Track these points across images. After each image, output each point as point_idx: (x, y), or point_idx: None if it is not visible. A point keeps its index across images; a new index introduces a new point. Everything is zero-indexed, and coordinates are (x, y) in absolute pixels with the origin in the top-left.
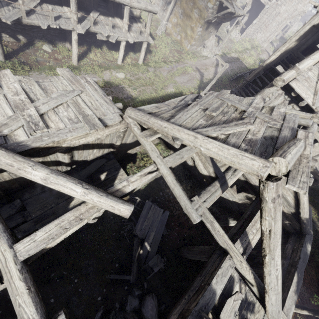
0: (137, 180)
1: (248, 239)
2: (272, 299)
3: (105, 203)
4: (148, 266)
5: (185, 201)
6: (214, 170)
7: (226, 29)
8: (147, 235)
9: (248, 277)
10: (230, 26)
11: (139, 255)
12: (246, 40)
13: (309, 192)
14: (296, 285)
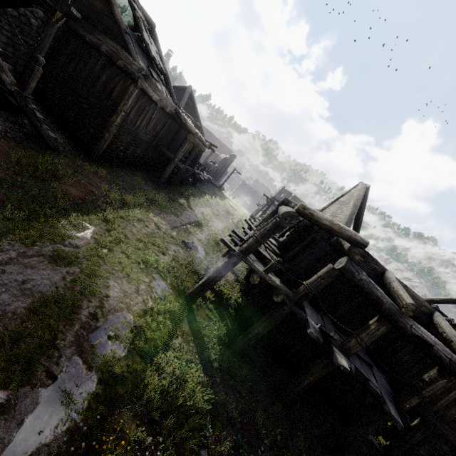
0: None
1: None
2: None
3: None
4: None
5: None
6: None
7: None
8: None
9: None
10: None
11: None
12: None
13: None
14: None
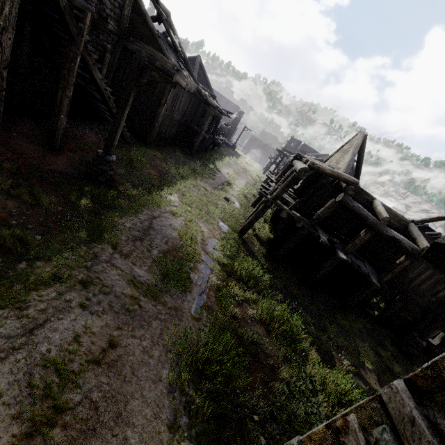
0: None
1: None
2: None
3: None
4: None
5: None
6: None
7: None
8: None
9: None
10: None
11: None
12: None
13: None
14: None
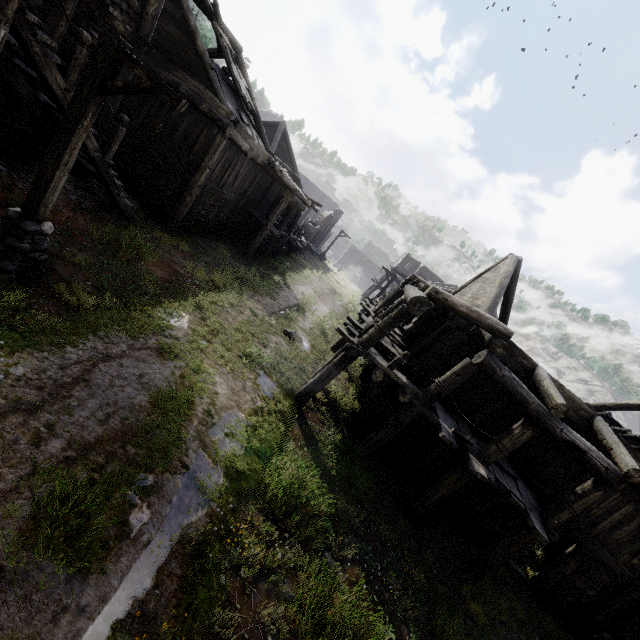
0: None
1: None
2: None
3: None
4: None
5: None
6: None
7: None
8: None
9: None
10: None
11: None
12: None
13: None
14: None
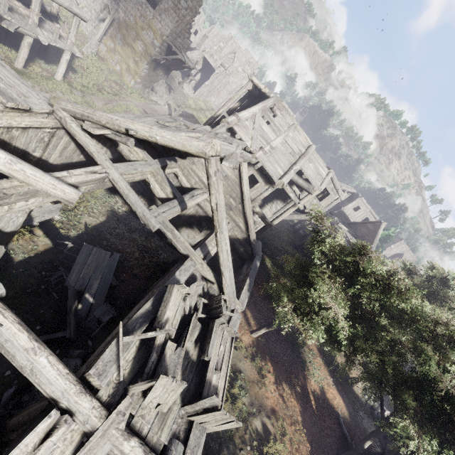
0: (82, 175)
1: (208, 249)
2: (227, 279)
3: (44, 179)
4: (92, 320)
5: (142, 207)
6: (172, 190)
7: (178, 80)
8: (89, 285)
9: (209, 276)
10: (182, 79)
11: (77, 312)
12: (201, 100)
13: (265, 246)
14: (249, 286)
